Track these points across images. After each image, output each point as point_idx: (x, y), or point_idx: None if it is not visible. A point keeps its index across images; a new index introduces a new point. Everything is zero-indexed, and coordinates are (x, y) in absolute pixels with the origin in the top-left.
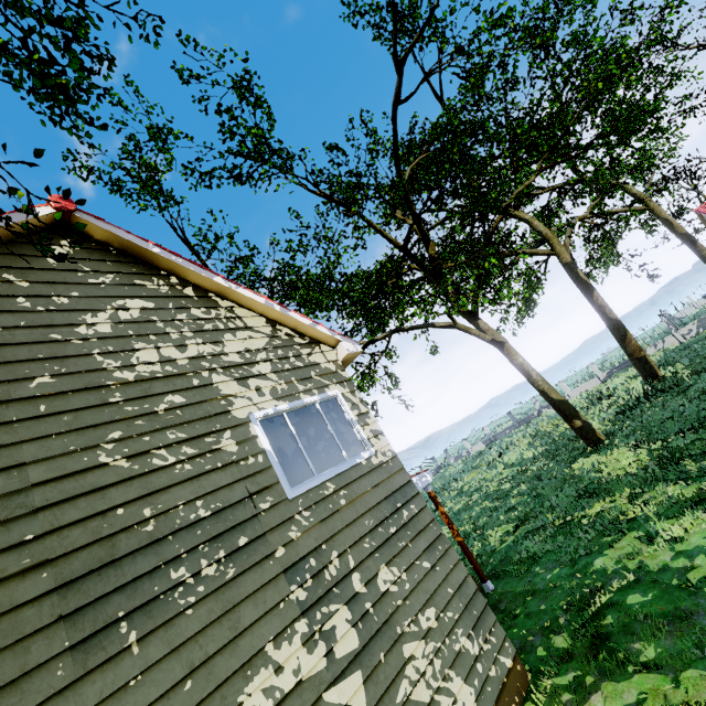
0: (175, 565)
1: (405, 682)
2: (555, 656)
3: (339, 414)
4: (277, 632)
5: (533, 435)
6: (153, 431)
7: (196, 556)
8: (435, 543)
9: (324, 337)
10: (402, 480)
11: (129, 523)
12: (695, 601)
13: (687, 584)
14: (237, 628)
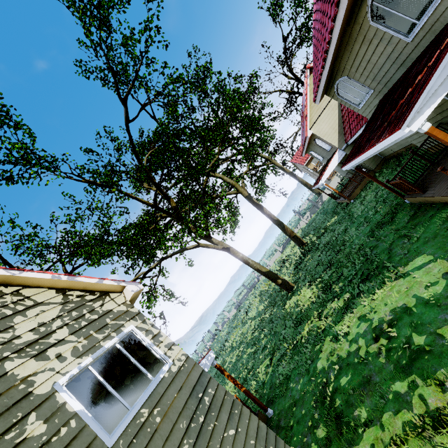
0: None
1: None
2: (322, 446)
3: (137, 344)
4: None
5: (259, 294)
6: None
7: None
8: (232, 410)
9: (111, 287)
10: (197, 373)
11: None
12: (369, 368)
13: (361, 359)
14: None
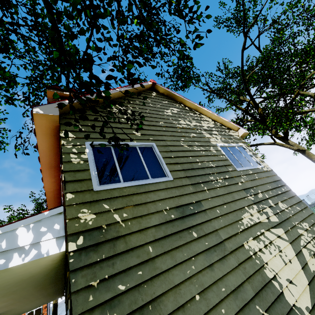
0: (210, 176)
1: (302, 240)
2: None
3: (245, 152)
4: (247, 205)
5: None
6: (191, 141)
7: (215, 175)
8: (299, 203)
9: (233, 126)
10: (277, 178)
11: (194, 161)
12: None
13: None
14: (234, 198)
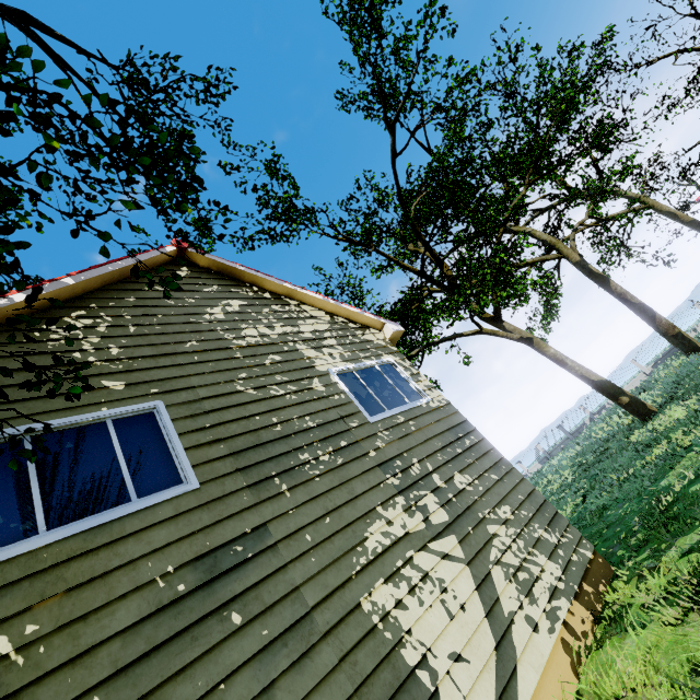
0: (301, 452)
1: (494, 549)
2: (633, 547)
3: (395, 374)
4: (383, 501)
5: (587, 435)
6: (266, 375)
7: (313, 448)
8: (498, 464)
9: (372, 321)
10: (458, 419)
11: (265, 425)
12: None
13: None
14: (353, 493)
